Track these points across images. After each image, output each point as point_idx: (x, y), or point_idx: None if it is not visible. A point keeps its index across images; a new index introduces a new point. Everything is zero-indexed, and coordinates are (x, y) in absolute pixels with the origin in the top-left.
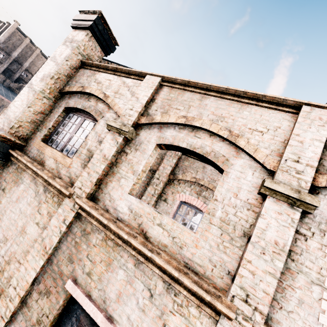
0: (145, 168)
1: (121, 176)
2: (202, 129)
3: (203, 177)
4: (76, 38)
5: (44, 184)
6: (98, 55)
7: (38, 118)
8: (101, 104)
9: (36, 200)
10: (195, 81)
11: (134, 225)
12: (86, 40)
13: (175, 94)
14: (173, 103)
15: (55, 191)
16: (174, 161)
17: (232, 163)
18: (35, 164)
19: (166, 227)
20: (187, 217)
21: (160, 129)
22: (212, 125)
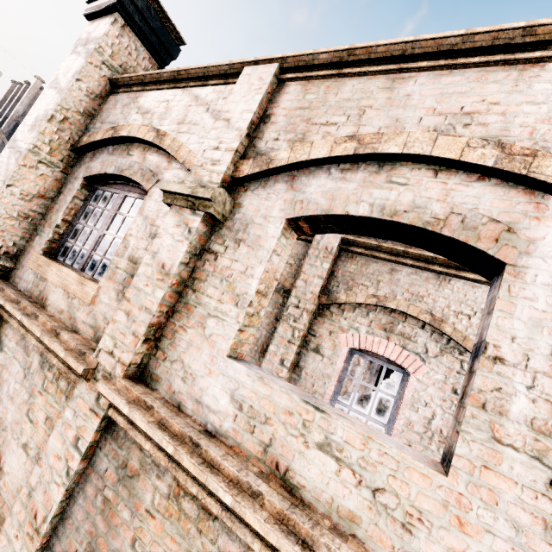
0: (264, 286)
1: (206, 311)
2: (406, 160)
3: (392, 293)
4: (95, 34)
5: (40, 349)
6: (145, 67)
7: (34, 209)
8: (154, 157)
9: (25, 388)
10: (369, 43)
11: (250, 448)
12: (114, 35)
13: (318, 91)
14: (316, 114)
15: (60, 365)
16: (326, 265)
17: (531, 238)
18: (23, 305)
19: (347, 455)
20: (358, 371)
21: (290, 183)
22: (440, 141)
